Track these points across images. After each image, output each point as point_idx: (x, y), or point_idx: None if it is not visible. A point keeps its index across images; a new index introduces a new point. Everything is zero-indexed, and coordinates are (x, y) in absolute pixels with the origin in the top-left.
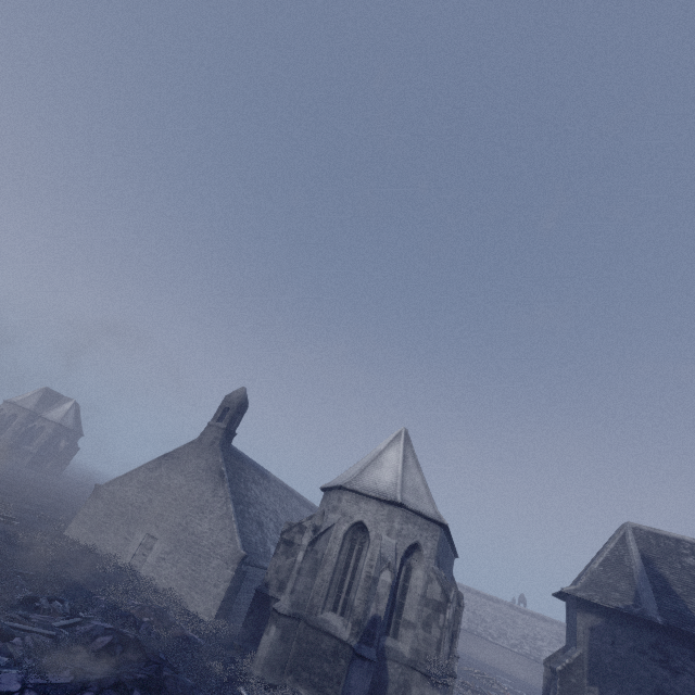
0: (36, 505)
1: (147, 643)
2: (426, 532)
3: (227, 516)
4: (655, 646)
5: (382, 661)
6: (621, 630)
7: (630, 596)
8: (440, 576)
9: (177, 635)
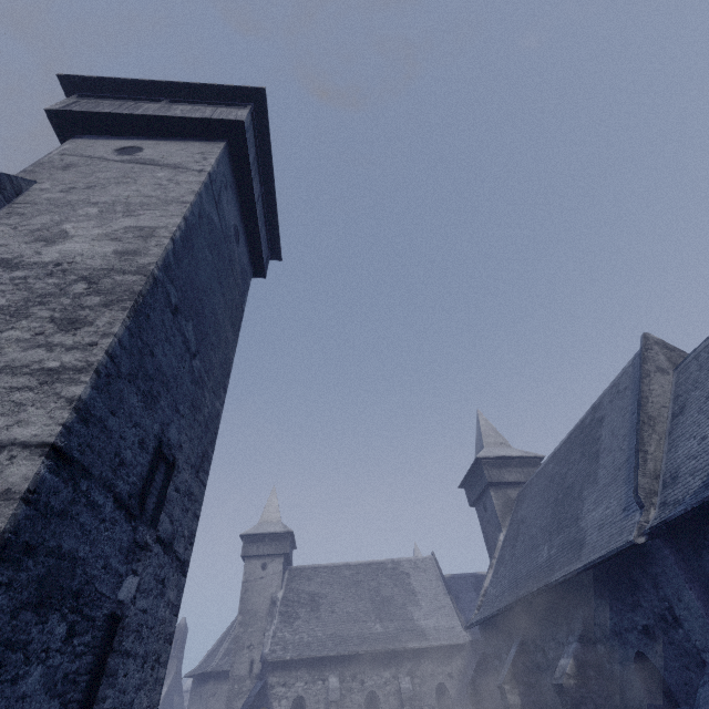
0: None
1: None
2: None
3: None
4: None
5: None
6: None
7: None
8: None
9: None
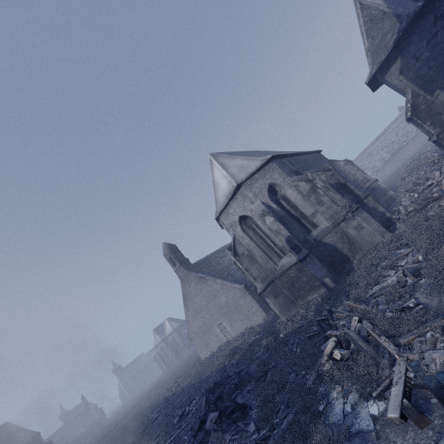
0: (192, 362)
1: (220, 379)
2: (267, 175)
3: (222, 285)
4: (436, 20)
5: (320, 244)
6: (412, 46)
7: (395, 24)
8: (297, 178)
9: (246, 349)
